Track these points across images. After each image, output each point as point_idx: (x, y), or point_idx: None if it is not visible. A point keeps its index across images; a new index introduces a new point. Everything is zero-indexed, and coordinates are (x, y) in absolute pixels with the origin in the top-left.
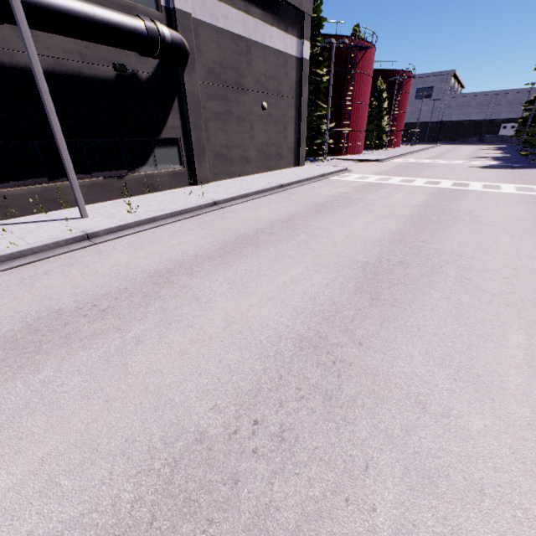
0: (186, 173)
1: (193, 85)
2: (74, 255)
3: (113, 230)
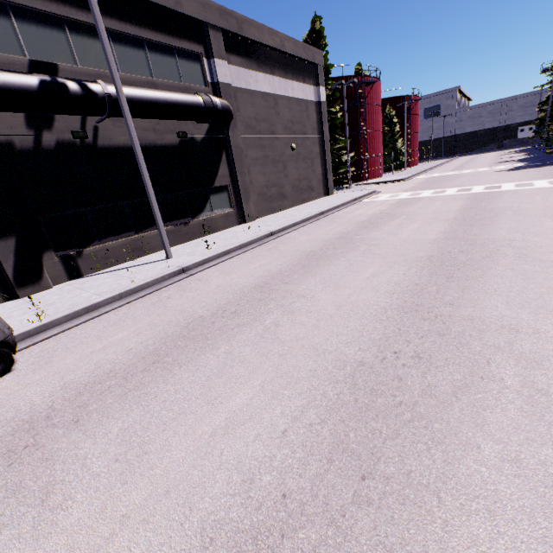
0: (236, 214)
1: (236, 139)
2: (180, 284)
3: (200, 264)
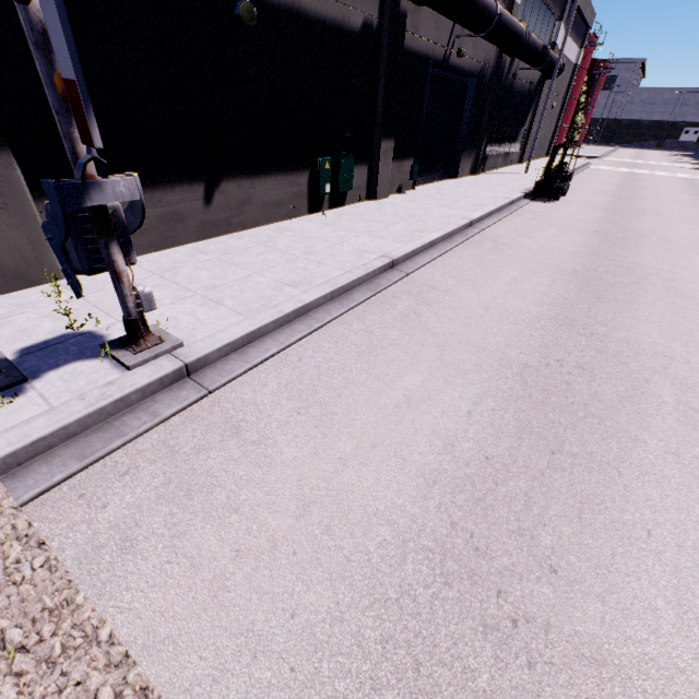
0: (519, 155)
1: (543, 92)
2: None
3: None
